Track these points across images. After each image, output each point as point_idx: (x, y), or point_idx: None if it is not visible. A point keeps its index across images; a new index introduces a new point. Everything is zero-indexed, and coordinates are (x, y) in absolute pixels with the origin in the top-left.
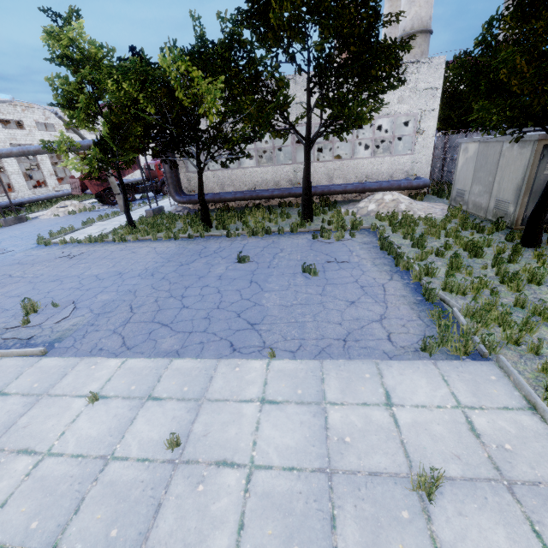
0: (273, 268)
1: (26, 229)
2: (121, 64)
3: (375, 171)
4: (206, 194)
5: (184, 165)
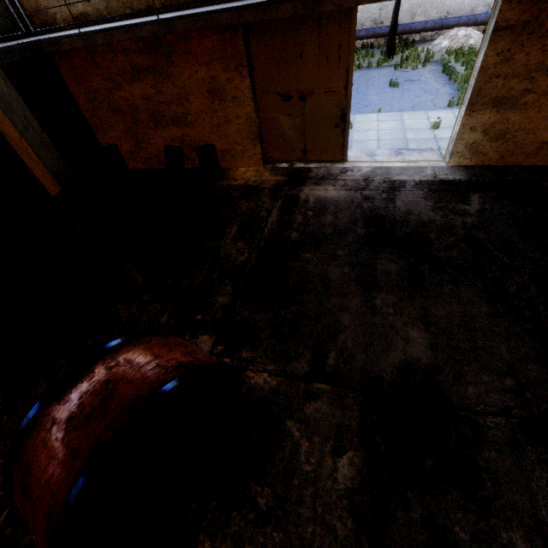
0: (369, 86)
1: None
2: None
3: (457, 5)
4: None
5: None
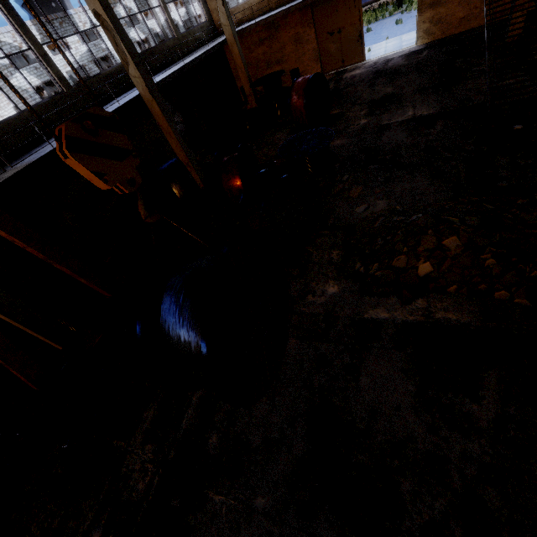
0: (383, 29)
1: None
2: None
3: None
4: None
5: None
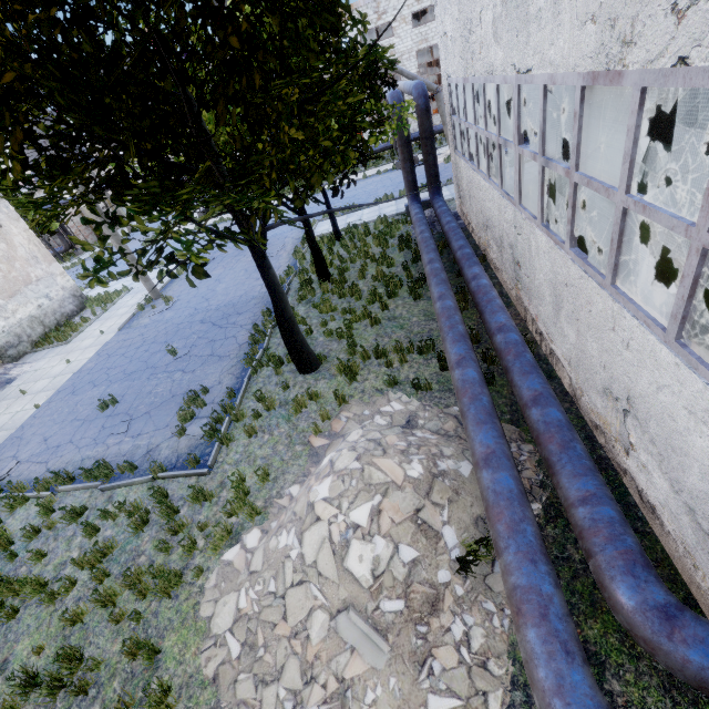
0: (147, 378)
1: (379, 185)
2: None
3: (663, 414)
4: (437, 208)
5: (453, 137)
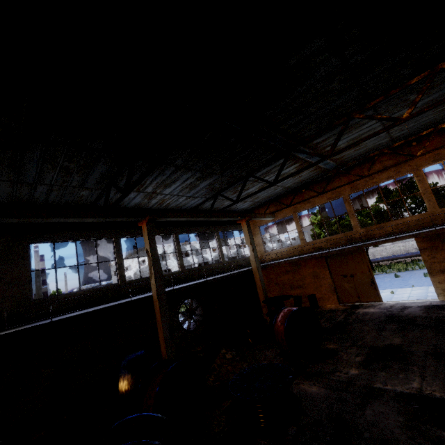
0: (411, 277)
1: None
2: (340, 223)
3: None
4: None
5: None
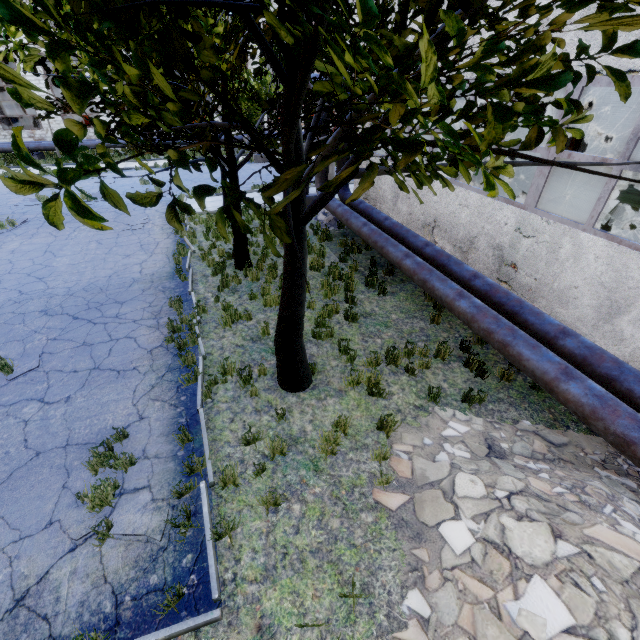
0: None
1: (243, 173)
2: None
3: None
4: (358, 203)
5: None
